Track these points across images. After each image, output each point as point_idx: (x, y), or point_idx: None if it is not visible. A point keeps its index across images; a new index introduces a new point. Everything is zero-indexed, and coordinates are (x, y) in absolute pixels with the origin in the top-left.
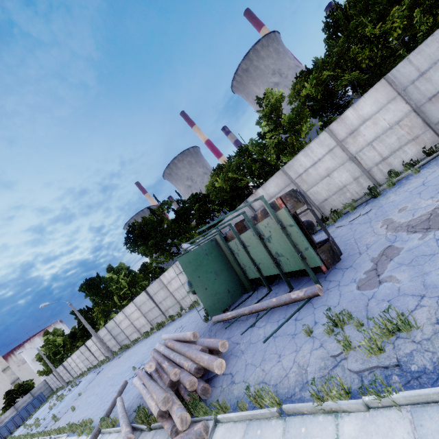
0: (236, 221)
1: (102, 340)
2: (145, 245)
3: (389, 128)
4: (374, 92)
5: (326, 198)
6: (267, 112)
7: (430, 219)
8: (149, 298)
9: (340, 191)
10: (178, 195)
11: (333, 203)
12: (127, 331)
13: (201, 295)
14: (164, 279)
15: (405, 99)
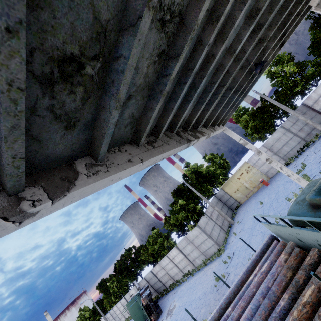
0: (150, 277)
1: (109, 319)
2: (122, 276)
3: (181, 260)
4: (174, 250)
5: (173, 275)
6: (152, 239)
7: (169, 313)
8: (126, 301)
9: (176, 274)
10: (134, 248)
11: (176, 277)
12: (119, 316)
13: (134, 318)
14: (131, 293)
15: (181, 254)
